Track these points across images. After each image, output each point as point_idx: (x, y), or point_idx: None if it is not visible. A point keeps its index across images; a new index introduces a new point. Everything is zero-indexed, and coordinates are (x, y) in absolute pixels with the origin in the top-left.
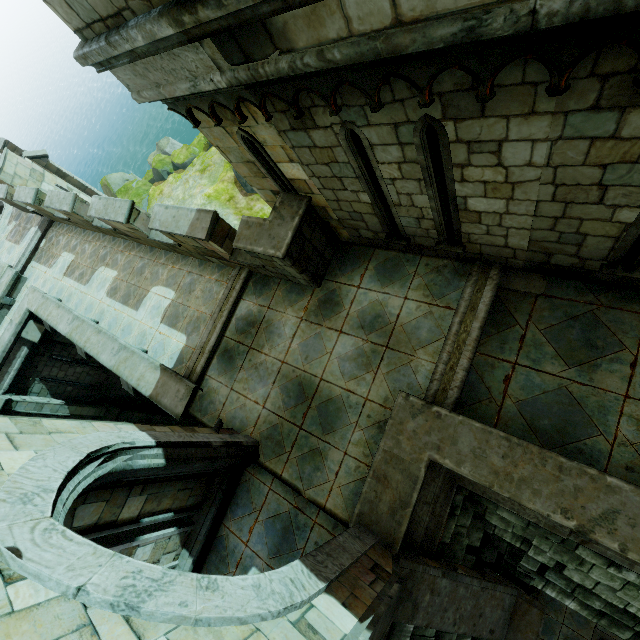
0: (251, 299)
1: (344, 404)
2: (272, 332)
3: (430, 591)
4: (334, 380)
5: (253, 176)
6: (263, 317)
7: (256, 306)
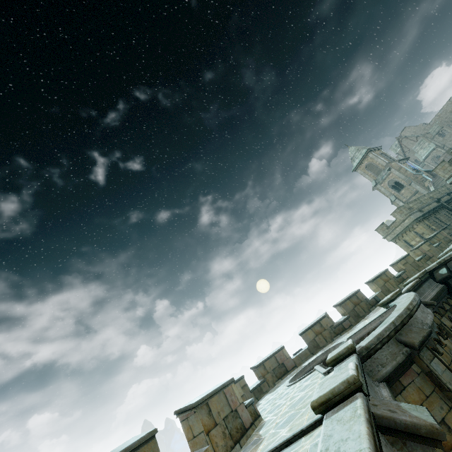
0: None
1: None
2: None
3: None
4: None
5: (430, 231)
6: None
7: None
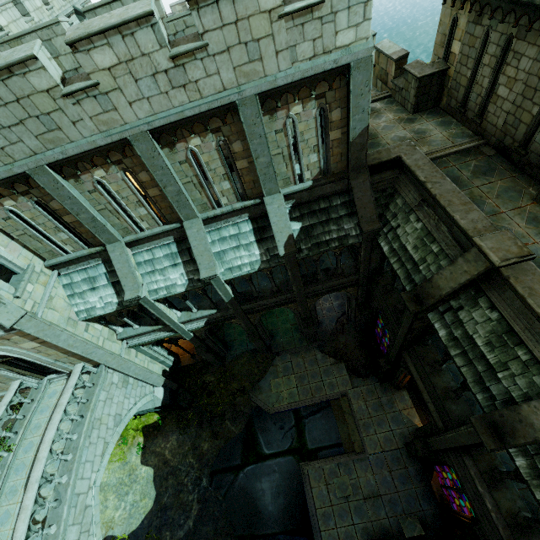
0: (380, 104)
1: (382, 145)
2: (378, 117)
3: (363, 180)
4: (386, 139)
5: (439, 44)
6: (379, 111)
7: (380, 107)
